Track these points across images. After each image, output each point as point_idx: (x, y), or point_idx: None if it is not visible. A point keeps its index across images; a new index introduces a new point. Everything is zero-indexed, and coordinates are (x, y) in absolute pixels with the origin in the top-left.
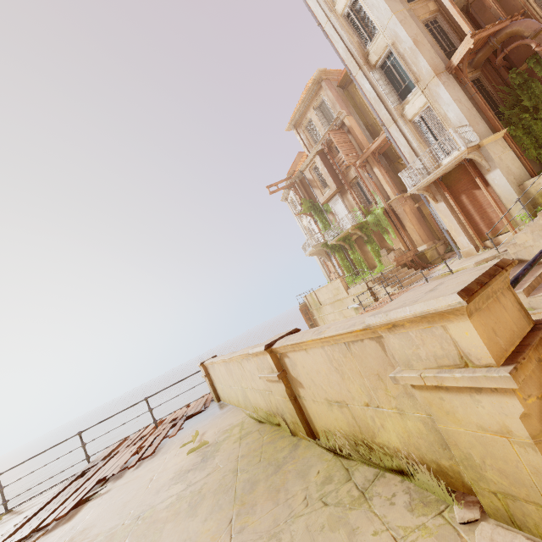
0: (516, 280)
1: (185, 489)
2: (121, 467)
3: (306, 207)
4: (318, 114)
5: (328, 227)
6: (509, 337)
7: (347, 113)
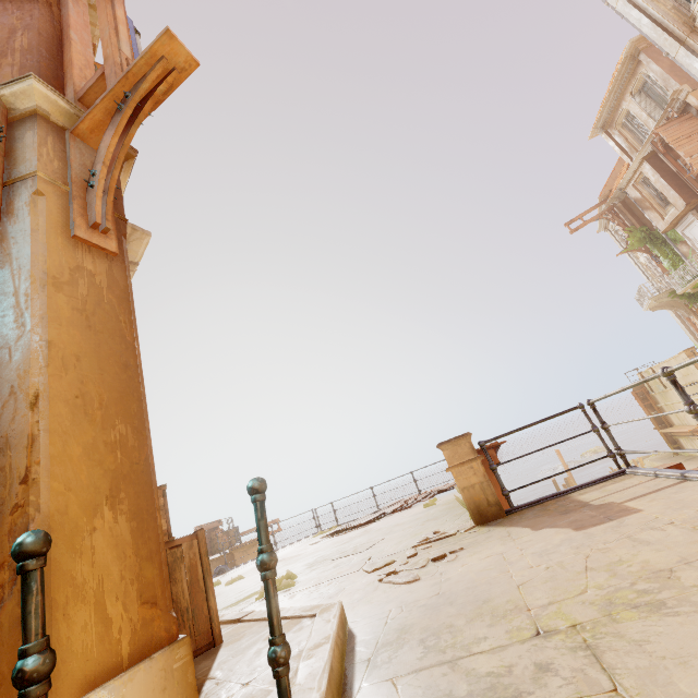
0: (496, 437)
1: (412, 518)
2: (392, 511)
3: (634, 239)
4: (639, 102)
5: (679, 264)
6: (459, 459)
7: (693, 86)
